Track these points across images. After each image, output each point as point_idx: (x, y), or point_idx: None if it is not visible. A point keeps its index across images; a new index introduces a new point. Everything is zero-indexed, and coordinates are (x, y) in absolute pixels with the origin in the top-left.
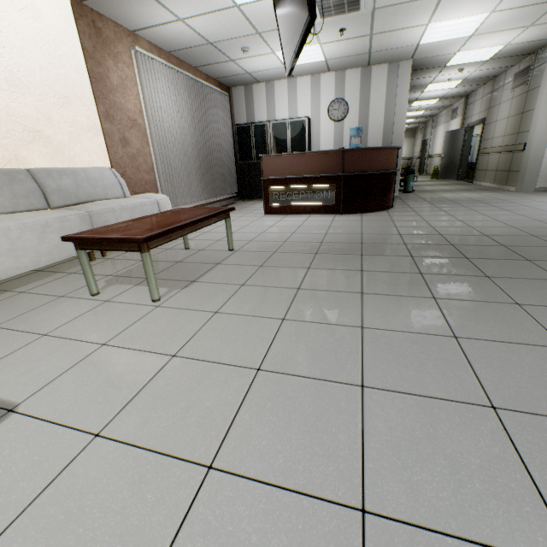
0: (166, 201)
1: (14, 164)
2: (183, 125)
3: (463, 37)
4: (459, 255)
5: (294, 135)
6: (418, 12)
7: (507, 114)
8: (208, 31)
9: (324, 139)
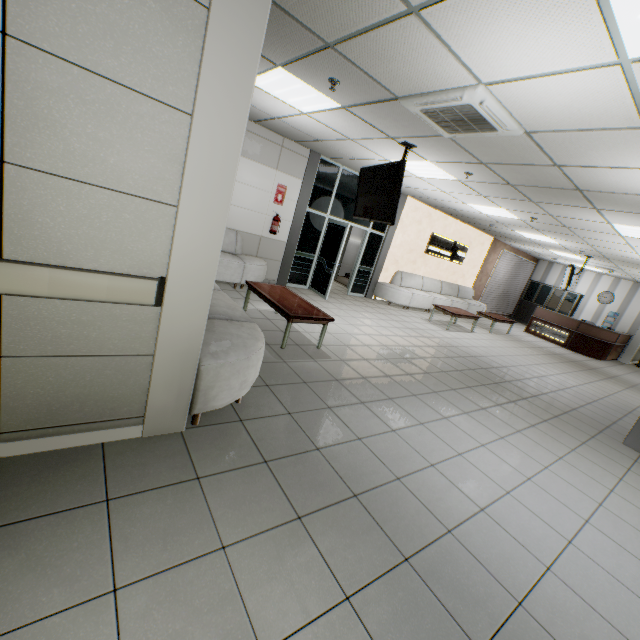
0: (485, 307)
1: (455, 282)
2: (504, 276)
3: None
4: (588, 368)
5: (566, 300)
6: None
7: None
8: (539, 252)
9: (587, 309)
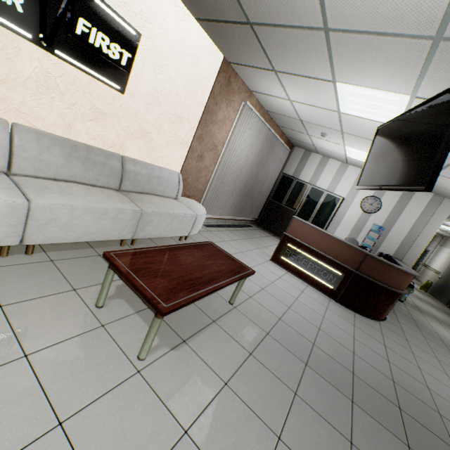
0: (203, 216)
1: (116, 148)
2: (247, 160)
3: None
4: None
5: (325, 204)
6: None
7: None
8: (304, 113)
9: (347, 219)
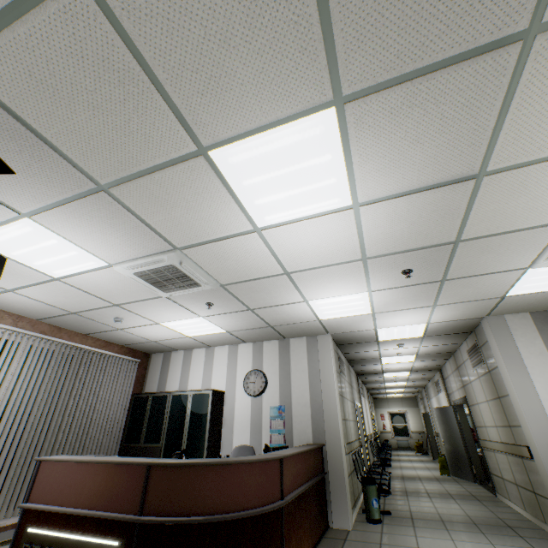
0: None
1: None
2: (7, 396)
3: (365, 313)
4: None
5: (195, 411)
6: (279, 289)
7: (483, 395)
8: (55, 301)
9: (239, 418)
